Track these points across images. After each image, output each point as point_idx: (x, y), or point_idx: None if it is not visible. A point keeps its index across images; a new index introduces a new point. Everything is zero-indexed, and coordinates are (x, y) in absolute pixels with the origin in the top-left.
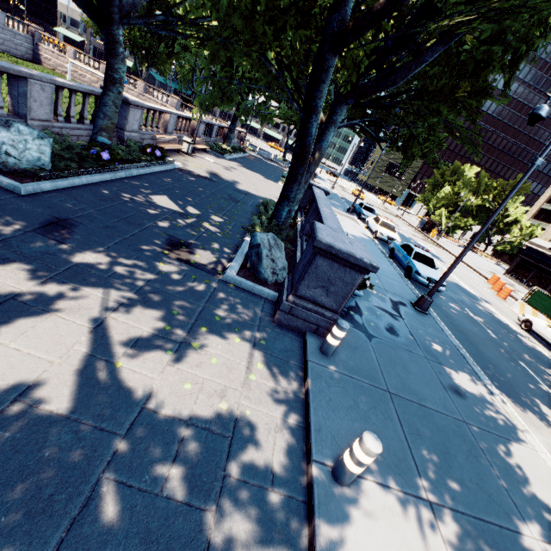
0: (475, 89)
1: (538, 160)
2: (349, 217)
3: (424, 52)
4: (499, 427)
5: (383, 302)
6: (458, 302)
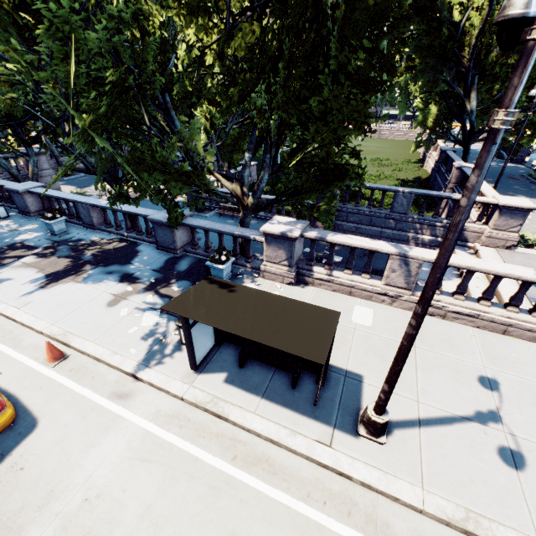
0: None
1: None
2: None
3: None
4: None
5: None
6: None
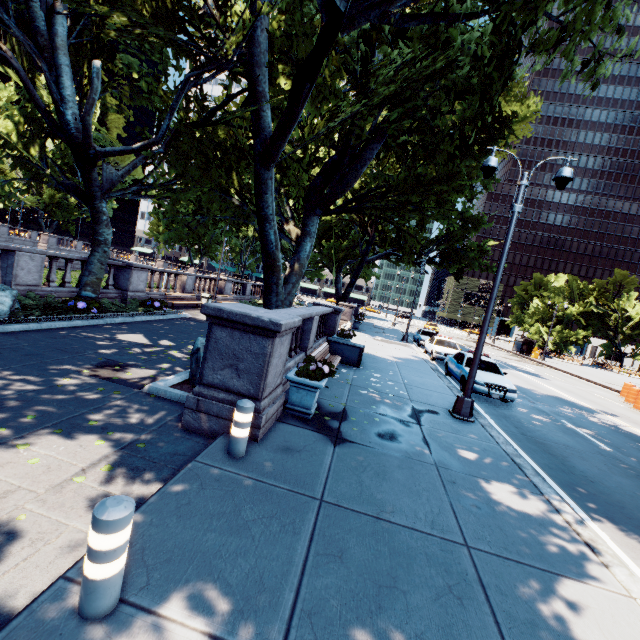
0: (446, 175)
1: (515, 207)
2: (401, 344)
3: (364, 153)
4: (551, 557)
5: (396, 410)
6: (550, 414)
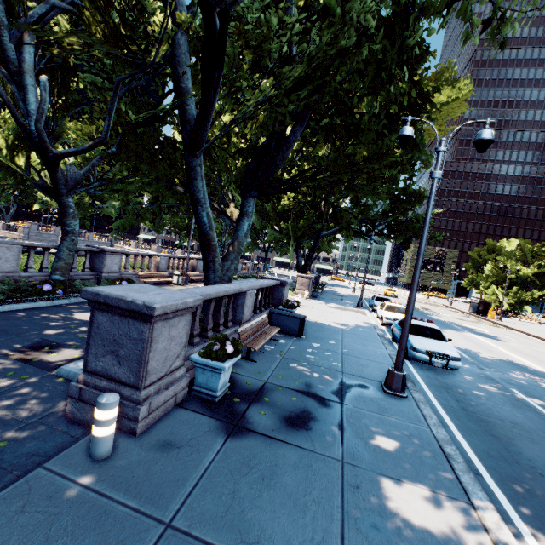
0: (374, 151)
1: (434, 173)
2: (355, 310)
3: (288, 136)
4: None
5: (321, 385)
6: (499, 382)
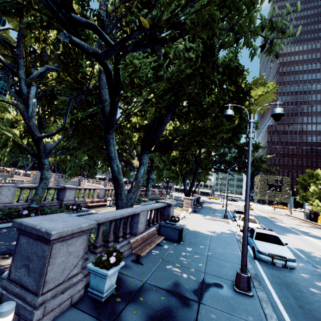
0: (216, 124)
1: (249, 135)
2: (222, 220)
3: (163, 119)
4: None
5: (186, 285)
6: None
